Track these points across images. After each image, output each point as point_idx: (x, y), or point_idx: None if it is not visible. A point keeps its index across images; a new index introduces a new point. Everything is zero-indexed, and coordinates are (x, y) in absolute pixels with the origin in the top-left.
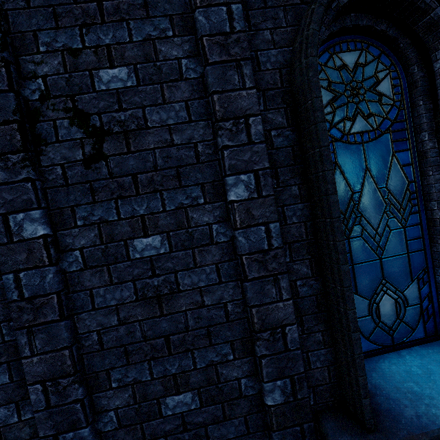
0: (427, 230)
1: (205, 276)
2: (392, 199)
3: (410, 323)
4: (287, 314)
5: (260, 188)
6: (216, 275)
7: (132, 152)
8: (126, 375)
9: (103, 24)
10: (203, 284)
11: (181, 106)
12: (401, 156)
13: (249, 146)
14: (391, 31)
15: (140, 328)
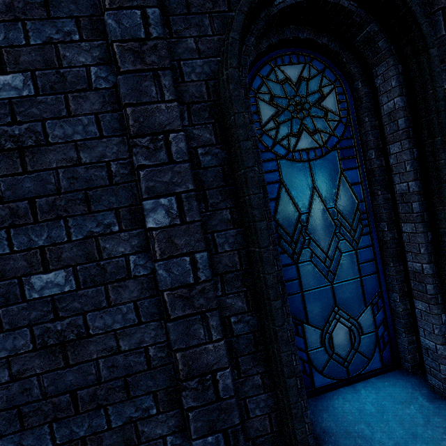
0: (380, 252)
1: (121, 316)
2: (342, 219)
3: (365, 353)
4: (218, 357)
5: (183, 213)
6: (135, 314)
7: (29, 173)
8: (20, 444)
9: None
10: (118, 326)
11: (90, 120)
12: (350, 174)
13: (170, 165)
14: (333, 45)
15: (39, 384)
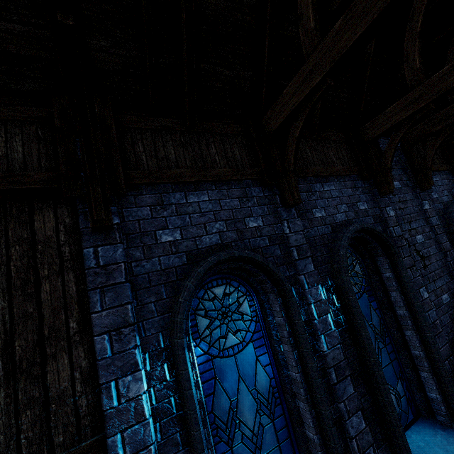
0: None
1: None
2: None
3: None
4: None
5: None
6: None
7: (431, 264)
8: None
9: (412, 221)
10: None
11: (435, 247)
12: None
13: None
14: None
15: None
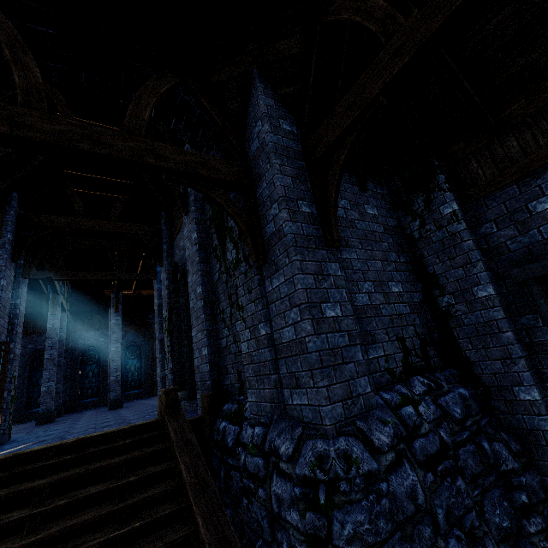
0: None
1: None
2: None
3: None
4: None
5: None
6: None
7: None
8: None
9: None
10: None
11: None
12: None
13: None
14: None
15: None
